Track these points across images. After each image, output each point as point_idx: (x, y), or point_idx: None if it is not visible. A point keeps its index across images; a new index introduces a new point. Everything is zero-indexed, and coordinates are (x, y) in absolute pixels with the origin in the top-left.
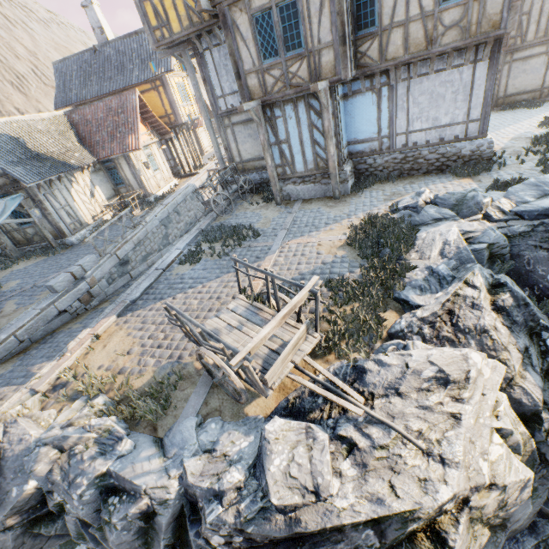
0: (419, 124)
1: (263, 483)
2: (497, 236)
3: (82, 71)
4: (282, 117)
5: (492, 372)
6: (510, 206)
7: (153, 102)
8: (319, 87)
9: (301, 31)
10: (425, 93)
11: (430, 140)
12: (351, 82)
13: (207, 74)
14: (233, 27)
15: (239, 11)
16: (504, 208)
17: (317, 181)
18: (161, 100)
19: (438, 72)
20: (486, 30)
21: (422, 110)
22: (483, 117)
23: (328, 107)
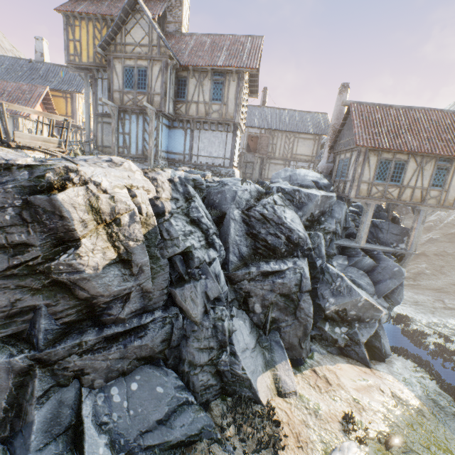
0: (203, 153)
1: None
2: (199, 178)
3: (12, 67)
4: (129, 120)
5: (143, 180)
6: (219, 180)
7: (59, 104)
8: (145, 103)
9: (147, 83)
10: (207, 138)
11: (208, 162)
12: (173, 121)
13: (96, 90)
14: (113, 68)
15: (118, 62)
16: (215, 180)
17: (142, 162)
18: (66, 106)
19: (213, 131)
20: (229, 118)
21: (205, 146)
22: (231, 158)
23: (153, 121)
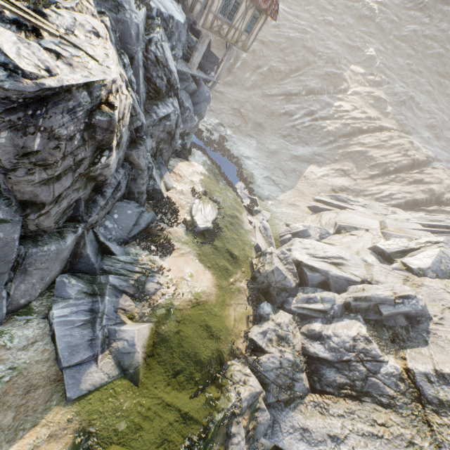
0: None
1: (3, 59)
2: None
3: None
4: None
5: (113, 51)
6: None
7: None
8: None
9: None
10: None
11: None
12: None
13: None
14: None
15: None
16: None
17: None
18: None
19: None
20: None
21: None
22: None
23: None
